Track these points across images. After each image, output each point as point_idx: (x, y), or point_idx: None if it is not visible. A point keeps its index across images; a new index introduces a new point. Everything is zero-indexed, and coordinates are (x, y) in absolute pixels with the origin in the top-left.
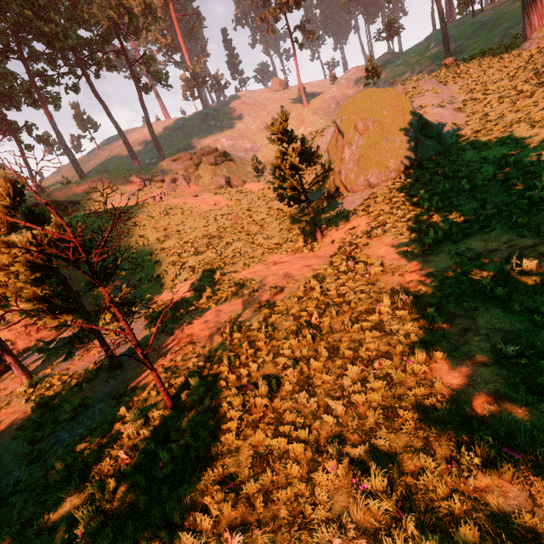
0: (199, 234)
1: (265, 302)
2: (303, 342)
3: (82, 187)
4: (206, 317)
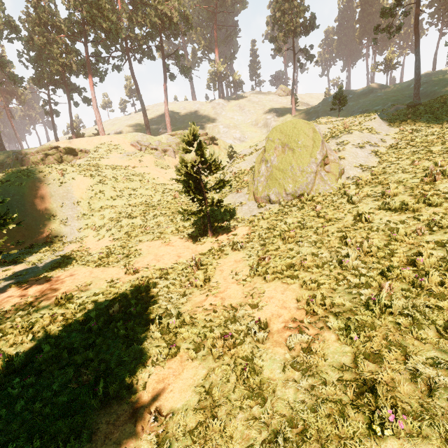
0: (143, 200)
1: (116, 279)
2: (84, 329)
3: (96, 141)
4: (79, 275)
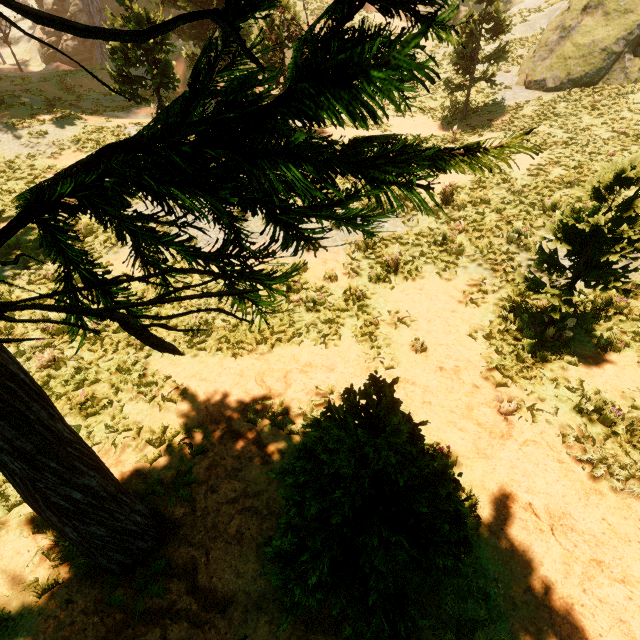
0: None
1: None
2: None
3: None
4: (346, 131)
